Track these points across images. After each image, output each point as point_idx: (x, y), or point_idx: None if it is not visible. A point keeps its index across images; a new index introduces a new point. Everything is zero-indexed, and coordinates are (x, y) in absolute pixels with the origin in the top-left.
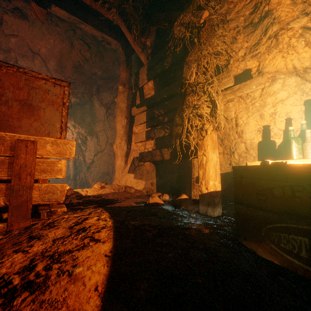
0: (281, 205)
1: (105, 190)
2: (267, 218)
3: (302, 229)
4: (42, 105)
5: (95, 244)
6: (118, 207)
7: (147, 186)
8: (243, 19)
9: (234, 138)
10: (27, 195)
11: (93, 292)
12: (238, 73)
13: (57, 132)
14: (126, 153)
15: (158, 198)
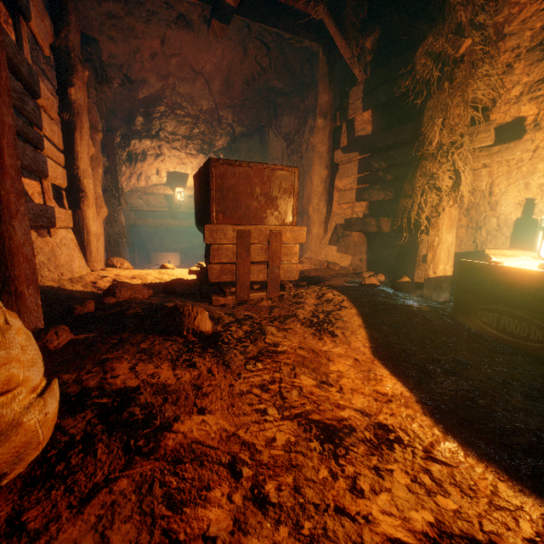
0: (488, 293)
1: (304, 265)
2: (477, 302)
3: (496, 309)
4: (278, 195)
5: (345, 309)
6: (339, 286)
7: (354, 263)
8: (529, 34)
9: (485, 210)
10: (277, 273)
11: (359, 327)
12: (505, 121)
13: (289, 218)
14: (326, 218)
15: (374, 280)
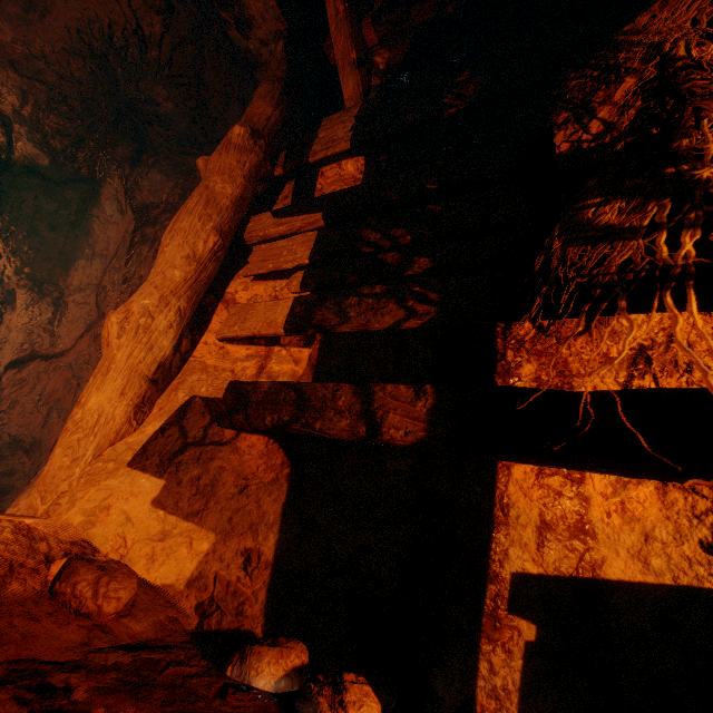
0: None
1: None
2: None
3: None
4: None
5: None
6: None
7: (216, 572)
8: None
9: None
10: None
11: None
12: None
13: None
14: (161, 367)
15: None
